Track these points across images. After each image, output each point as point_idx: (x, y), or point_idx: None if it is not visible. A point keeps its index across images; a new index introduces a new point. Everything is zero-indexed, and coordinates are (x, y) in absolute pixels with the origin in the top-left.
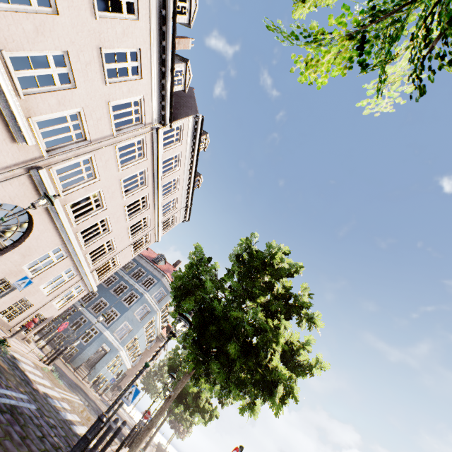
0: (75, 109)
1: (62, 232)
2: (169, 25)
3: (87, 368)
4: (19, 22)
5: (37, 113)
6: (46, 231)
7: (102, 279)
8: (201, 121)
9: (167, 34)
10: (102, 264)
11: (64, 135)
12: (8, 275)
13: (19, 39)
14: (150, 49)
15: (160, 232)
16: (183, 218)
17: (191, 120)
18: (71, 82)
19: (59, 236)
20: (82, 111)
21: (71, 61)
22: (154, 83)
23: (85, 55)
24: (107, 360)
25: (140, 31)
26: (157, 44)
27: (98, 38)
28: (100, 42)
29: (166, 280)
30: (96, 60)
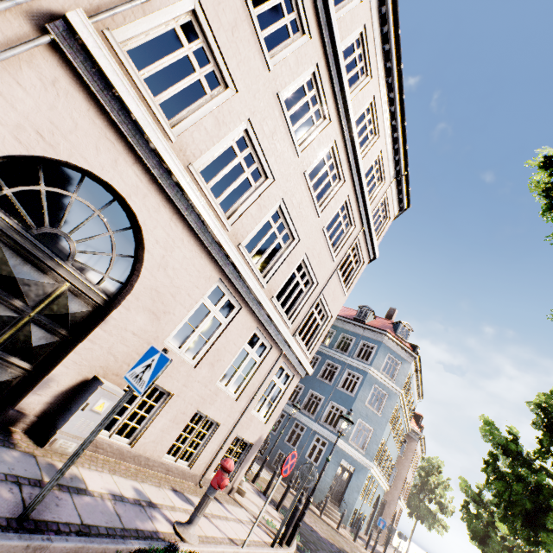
0: None
1: (209, 245)
2: None
3: (334, 503)
4: None
5: None
6: (176, 244)
7: (312, 349)
8: None
9: None
10: (304, 317)
11: None
12: None
13: None
14: None
15: (373, 235)
16: (396, 206)
17: None
18: None
19: (207, 256)
20: None
21: None
22: None
23: None
24: (357, 486)
25: None
26: None
27: None
28: None
29: (389, 340)
30: None
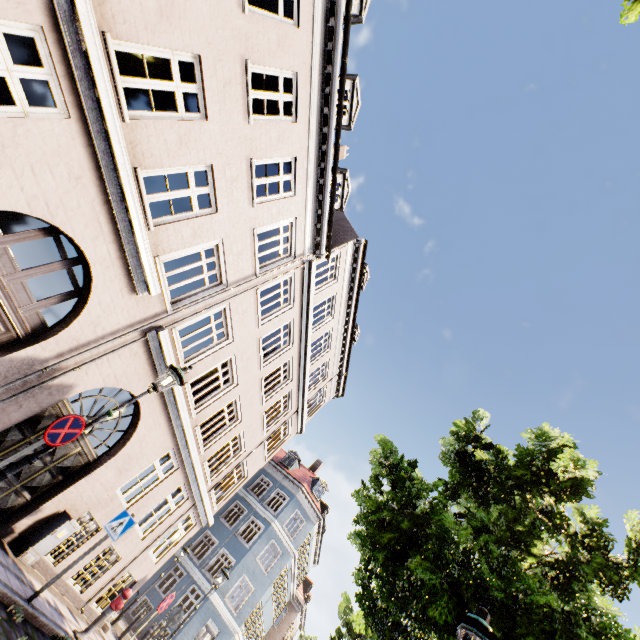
0: (213, 241)
1: (176, 428)
2: (332, 125)
3: None
4: (161, 132)
5: (166, 249)
6: (156, 427)
7: (220, 502)
8: (363, 246)
9: (328, 137)
10: (224, 477)
11: (195, 278)
12: (93, 507)
13: (158, 154)
14: (307, 157)
15: (305, 416)
16: (334, 392)
17: (349, 247)
18: (212, 205)
19: (172, 434)
20: (220, 244)
21: (215, 177)
22: (309, 200)
23: (232, 169)
24: None
25: (297, 135)
26: (315, 150)
27: (249, 147)
28: (251, 152)
29: (303, 495)
30: (244, 174)
